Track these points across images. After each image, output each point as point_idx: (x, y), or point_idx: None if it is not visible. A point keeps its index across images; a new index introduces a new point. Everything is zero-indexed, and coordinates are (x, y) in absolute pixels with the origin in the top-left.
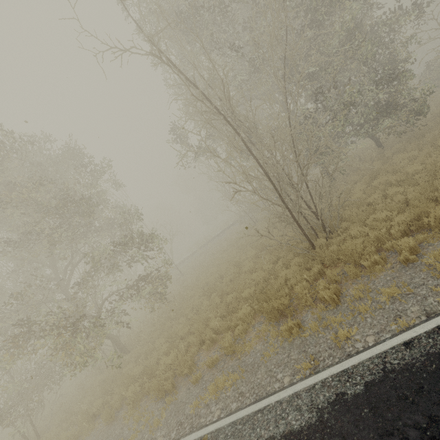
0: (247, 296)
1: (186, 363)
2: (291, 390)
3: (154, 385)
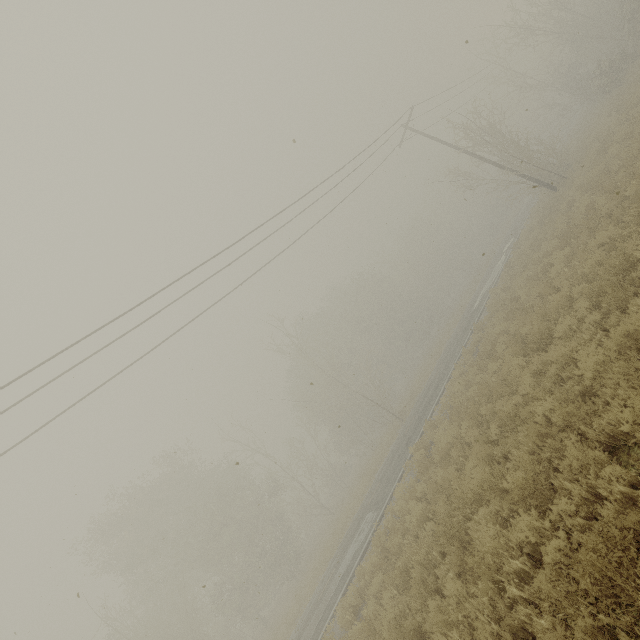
0: None
1: None
2: None
3: None
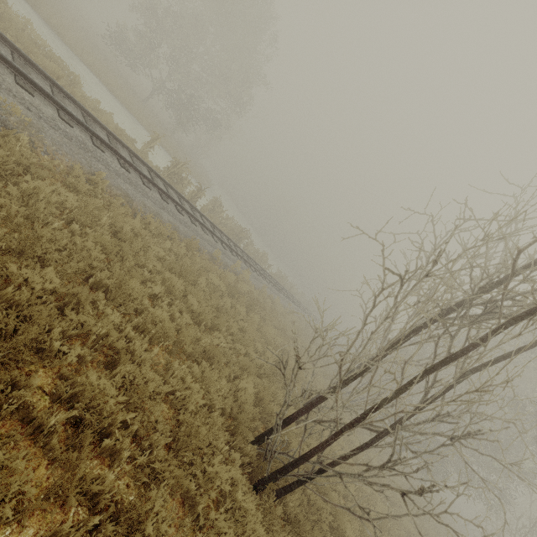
0: None
1: None
2: None
3: None
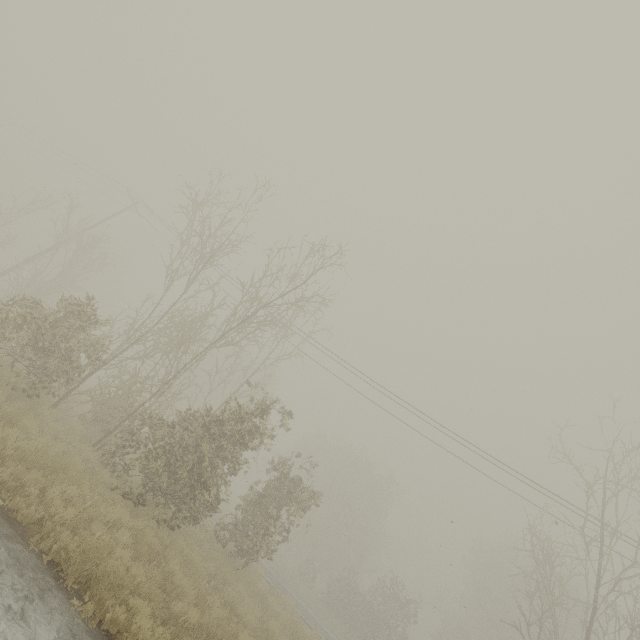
0: None
1: None
2: None
3: None
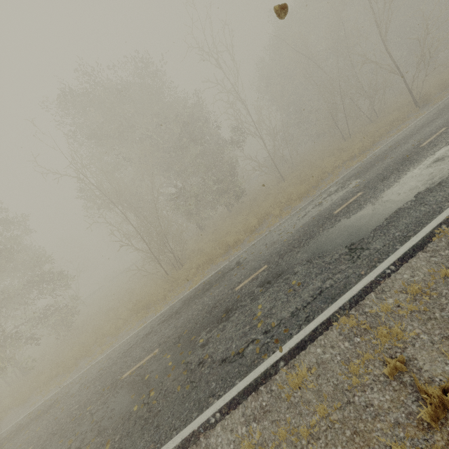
0: (130, 307)
1: (85, 349)
2: (133, 333)
3: (62, 365)
